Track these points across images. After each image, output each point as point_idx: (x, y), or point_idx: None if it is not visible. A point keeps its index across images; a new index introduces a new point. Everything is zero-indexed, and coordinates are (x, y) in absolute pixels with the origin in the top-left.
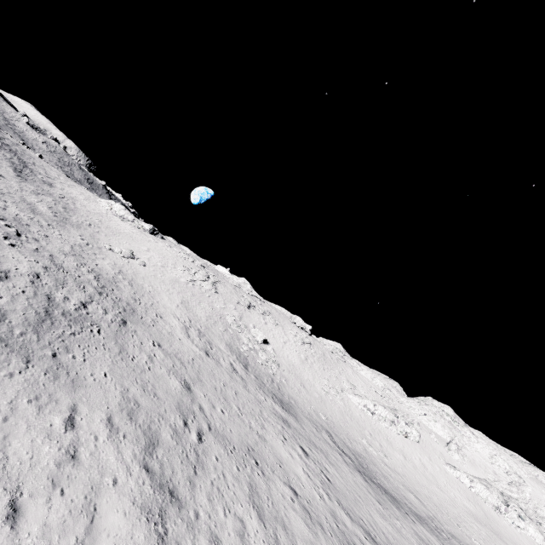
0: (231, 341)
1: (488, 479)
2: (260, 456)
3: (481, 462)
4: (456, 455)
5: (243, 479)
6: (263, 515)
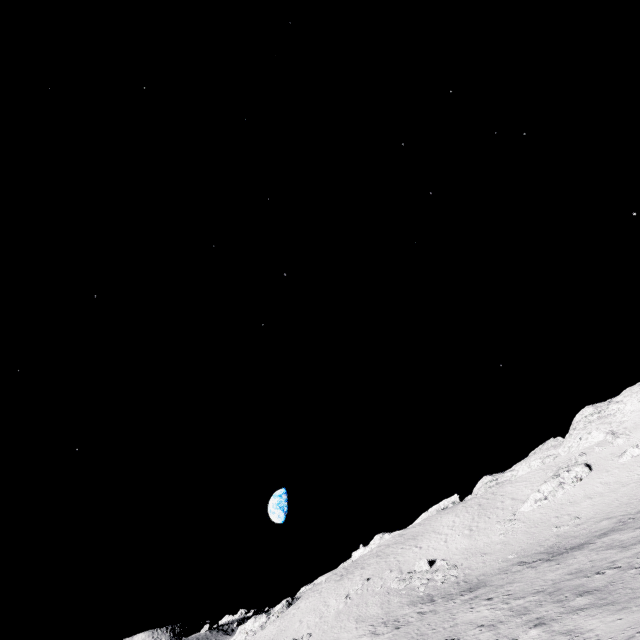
0: (410, 599)
1: None
2: (455, 634)
3: None
4: (618, 440)
5: None
6: None
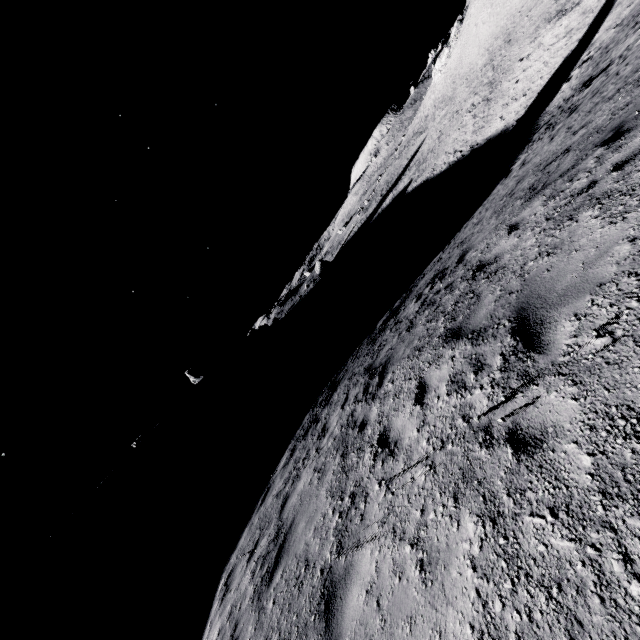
0: None
1: None
2: None
3: None
4: None
5: None
6: None
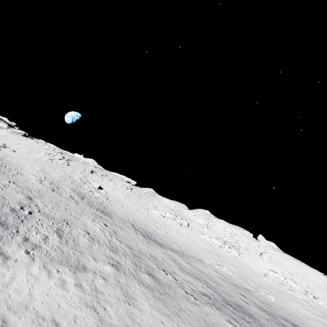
0: (75, 188)
1: (220, 237)
2: (71, 222)
3: (219, 231)
4: (206, 229)
5: (54, 226)
6: (62, 236)
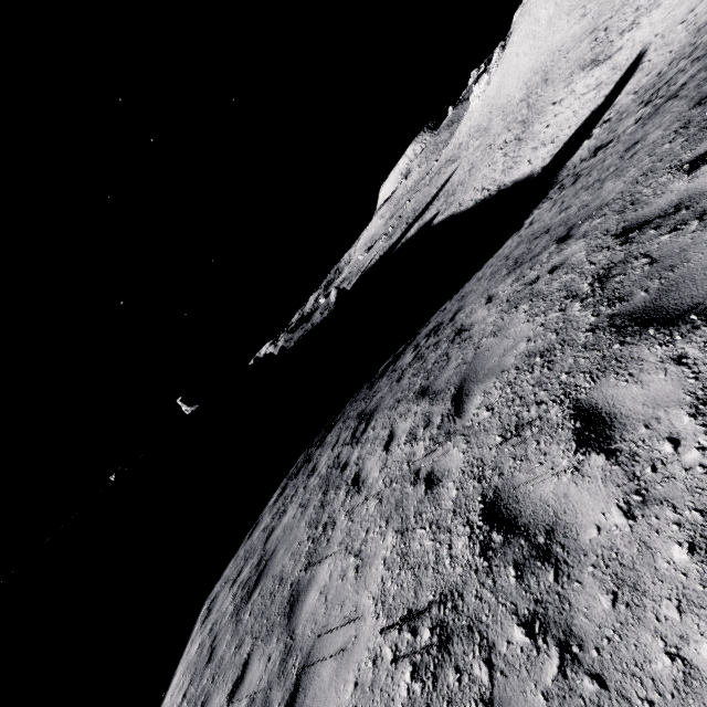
0: None
1: None
2: None
3: None
4: None
5: None
6: None
